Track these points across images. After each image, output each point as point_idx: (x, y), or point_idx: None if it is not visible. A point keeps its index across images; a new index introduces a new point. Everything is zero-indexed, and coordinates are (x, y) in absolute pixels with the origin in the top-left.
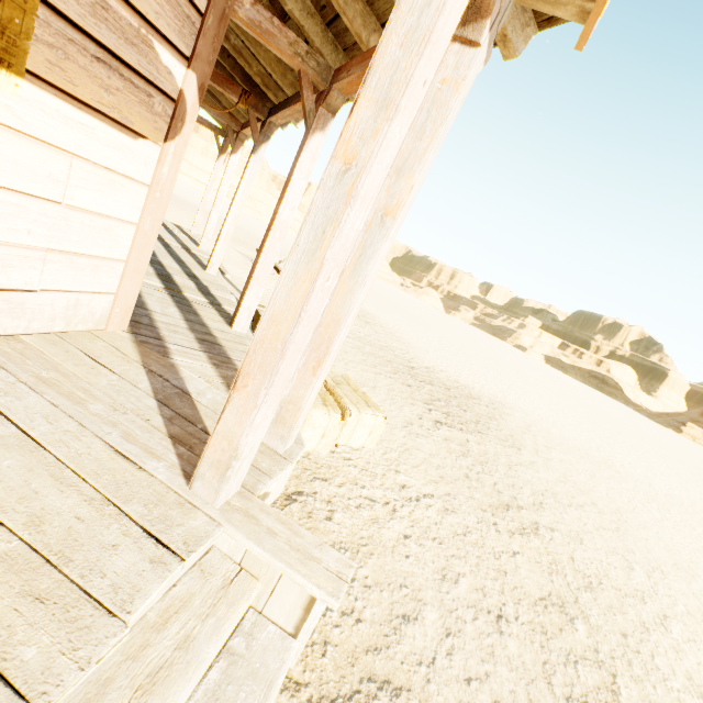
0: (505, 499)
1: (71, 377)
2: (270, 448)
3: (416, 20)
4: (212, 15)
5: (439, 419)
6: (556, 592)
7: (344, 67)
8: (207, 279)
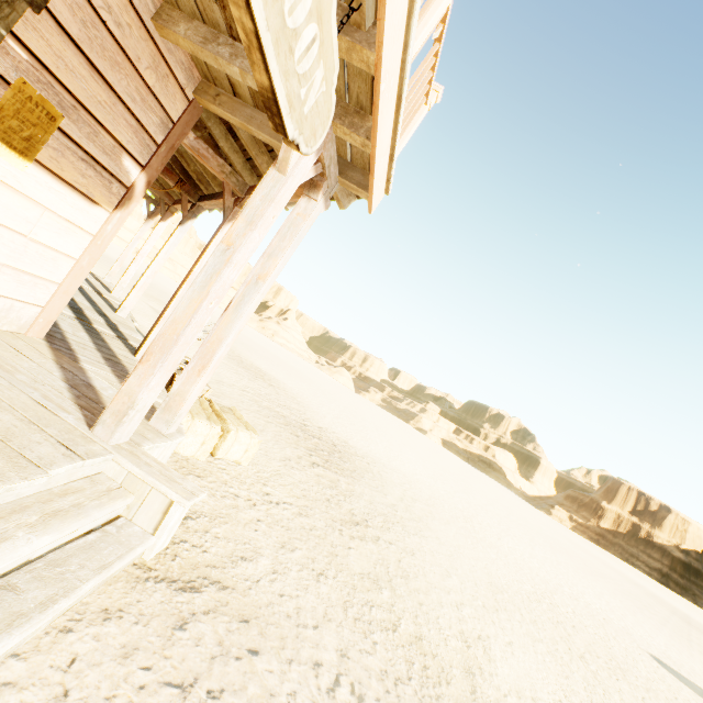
0: (357, 519)
1: (1, 356)
2: (156, 430)
3: (269, 191)
4: (165, 147)
5: (318, 462)
6: (375, 573)
7: (255, 187)
8: (116, 319)
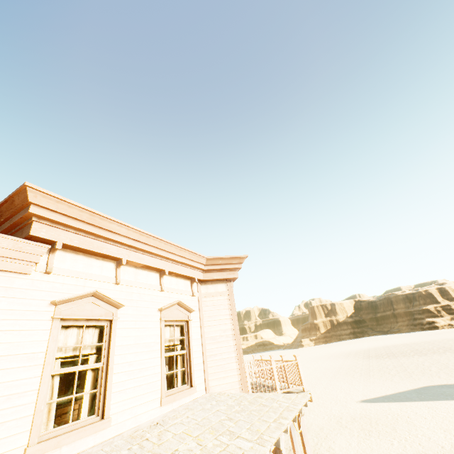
0: (289, 448)
1: None
2: None
3: None
4: None
5: None
6: None
7: None
8: None
